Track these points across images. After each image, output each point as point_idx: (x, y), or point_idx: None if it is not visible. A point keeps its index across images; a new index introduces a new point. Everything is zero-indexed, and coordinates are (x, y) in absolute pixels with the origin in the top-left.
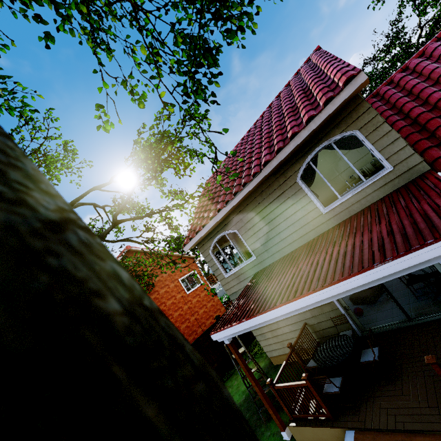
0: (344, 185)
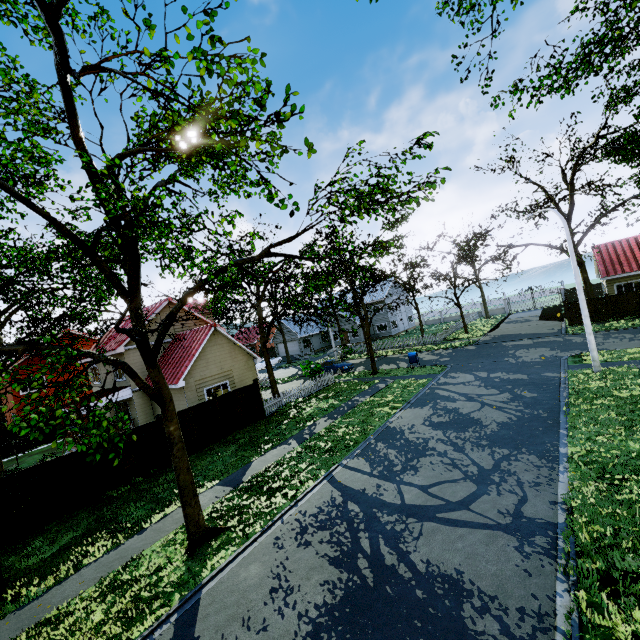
0: None
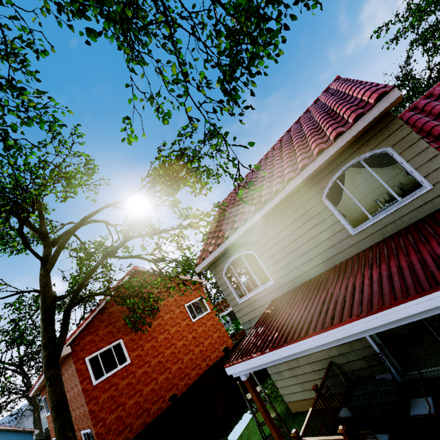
0: (369, 209)
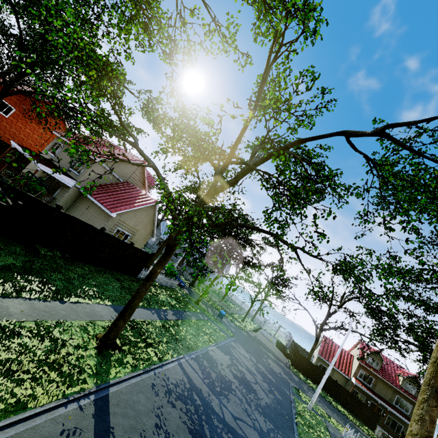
0: None
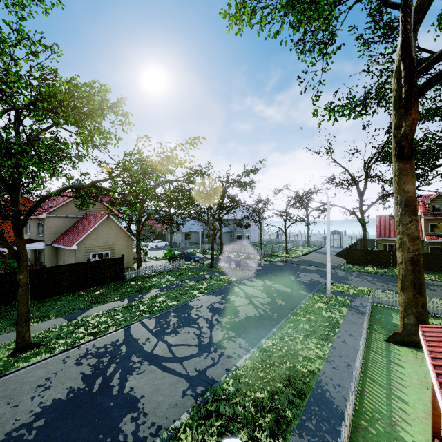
0: None
